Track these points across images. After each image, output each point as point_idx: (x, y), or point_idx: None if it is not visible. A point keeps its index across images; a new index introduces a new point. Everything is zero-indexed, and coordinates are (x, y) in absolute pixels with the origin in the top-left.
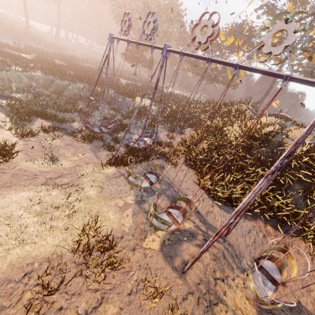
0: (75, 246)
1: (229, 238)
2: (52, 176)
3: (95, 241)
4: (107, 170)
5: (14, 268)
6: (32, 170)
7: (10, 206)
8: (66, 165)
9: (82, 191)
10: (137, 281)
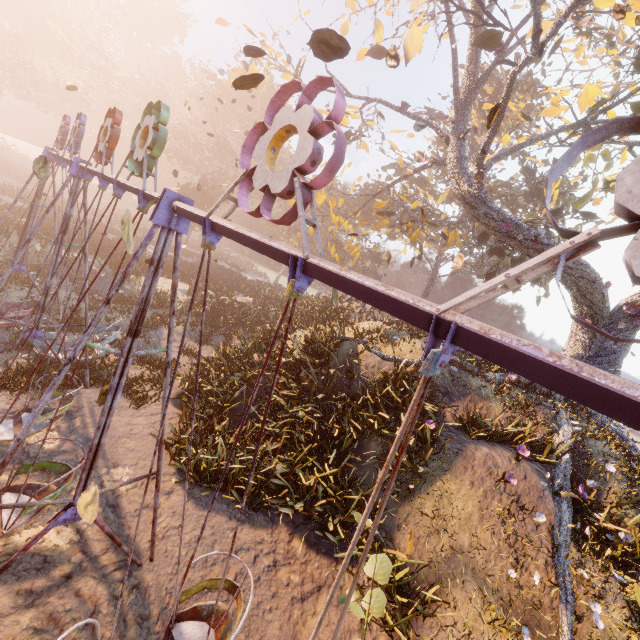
0: None
1: (147, 571)
2: None
3: None
4: None
5: None
6: None
7: None
8: None
9: None
10: None
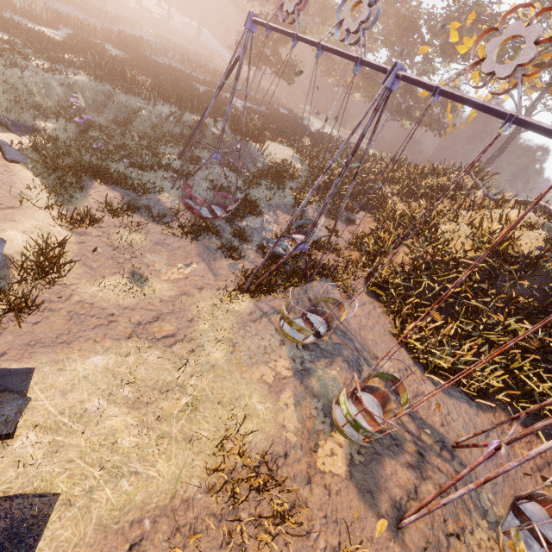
0: (209, 479)
1: (459, 452)
2: (143, 319)
3: (242, 466)
4: (236, 304)
5: (108, 533)
6: (103, 303)
7: (76, 390)
8: (163, 292)
9: (202, 353)
10: (326, 550)
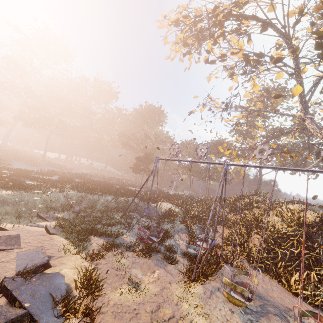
0: None
1: None
2: (152, 308)
3: None
4: (193, 289)
5: None
6: (126, 302)
7: None
8: (152, 289)
9: None
10: None
